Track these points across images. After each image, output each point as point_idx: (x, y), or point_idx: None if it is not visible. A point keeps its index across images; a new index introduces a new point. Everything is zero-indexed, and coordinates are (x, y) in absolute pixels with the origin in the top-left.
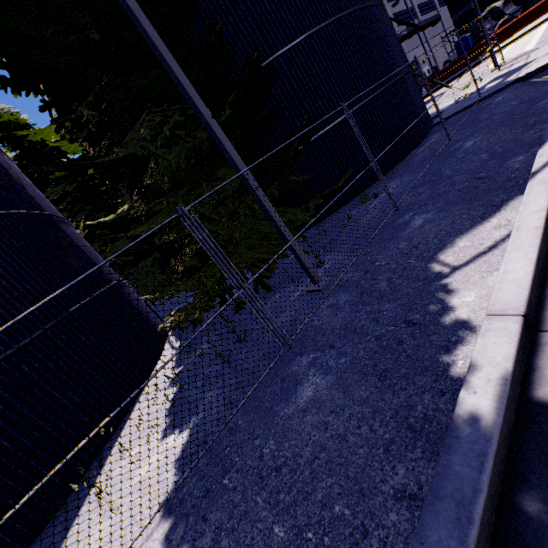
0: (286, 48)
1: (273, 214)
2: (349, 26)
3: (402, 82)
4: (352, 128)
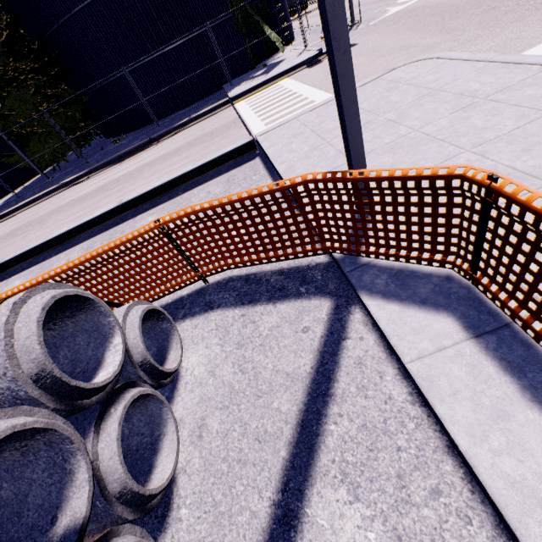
0: (67, 17)
1: (19, 152)
2: (115, 0)
3: (178, 50)
4: (51, 123)
